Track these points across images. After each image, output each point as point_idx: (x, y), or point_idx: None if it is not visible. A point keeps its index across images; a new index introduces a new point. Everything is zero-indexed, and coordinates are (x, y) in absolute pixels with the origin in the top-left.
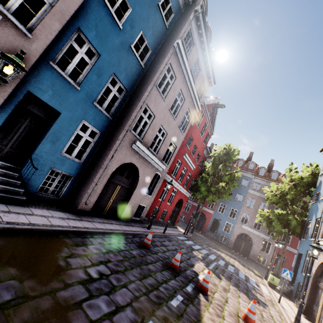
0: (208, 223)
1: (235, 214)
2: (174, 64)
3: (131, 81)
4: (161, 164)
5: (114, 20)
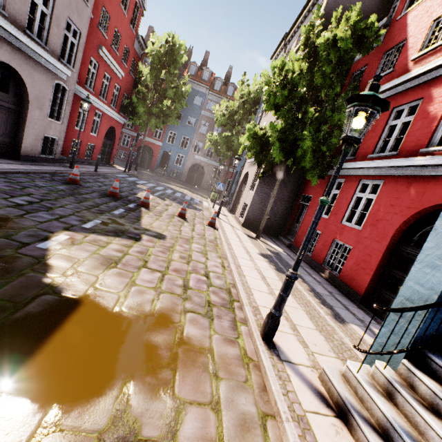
0: (156, 159)
1: (188, 143)
2: None
3: None
4: (62, 66)
5: None
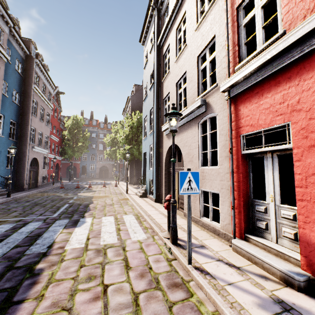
0: (79, 171)
1: (95, 157)
2: (35, 96)
3: (17, 116)
4: (46, 150)
5: (4, 95)
